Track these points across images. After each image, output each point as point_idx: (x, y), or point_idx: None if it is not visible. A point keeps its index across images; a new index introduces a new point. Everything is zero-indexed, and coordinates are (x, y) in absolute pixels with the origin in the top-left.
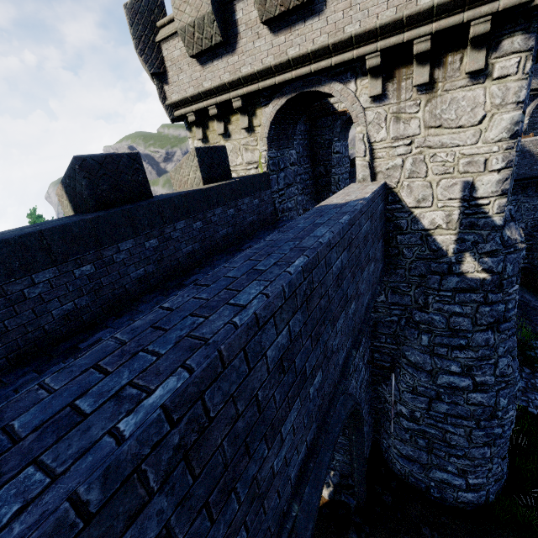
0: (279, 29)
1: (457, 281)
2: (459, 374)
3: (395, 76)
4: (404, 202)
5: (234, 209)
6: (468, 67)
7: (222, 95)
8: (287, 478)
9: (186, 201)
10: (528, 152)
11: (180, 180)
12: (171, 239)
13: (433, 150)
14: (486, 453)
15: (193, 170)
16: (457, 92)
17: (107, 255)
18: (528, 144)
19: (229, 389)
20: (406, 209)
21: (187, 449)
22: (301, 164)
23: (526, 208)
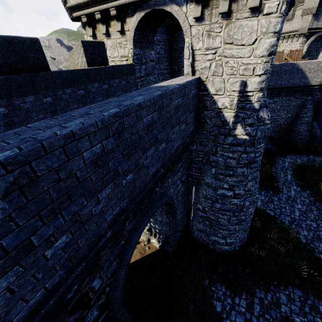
0: None
1: (232, 139)
2: (228, 189)
3: (209, 5)
4: (209, 90)
5: (108, 85)
6: (250, 4)
7: (103, 4)
8: (103, 219)
9: (72, 75)
10: (300, 70)
11: (73, 62)
12: (62, 99)
13: (227, 58)
14: (236, 228)
15: (81, 56)
16: (243, 21)
17: (16, 103)
18: (301, 64)
19: (52, 165)
20: (210, 95)
21: (20, 185)
22: (162, 62)
23: (293, 105)
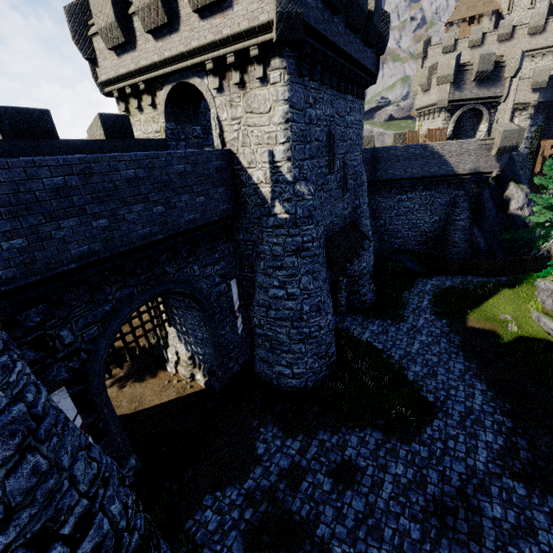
0: (158, 38)
1: (273, 220)
2: (279, 288)
3: (226, 77)
4: (243, 164)
5: None
6: (256, 75)
7: (133, 79)
8: (66, 249)
9: (80, 144)
10: (437, 153)
11: (93, 136)
12: None
13: (251, 128)
14: (302, 348)
15: (99, 129)
16: (256, 91)
17: None
18: (436, 146)
19: (14, 178)
20: (244, 169)
21: None
22: None
23: (439, 203)
